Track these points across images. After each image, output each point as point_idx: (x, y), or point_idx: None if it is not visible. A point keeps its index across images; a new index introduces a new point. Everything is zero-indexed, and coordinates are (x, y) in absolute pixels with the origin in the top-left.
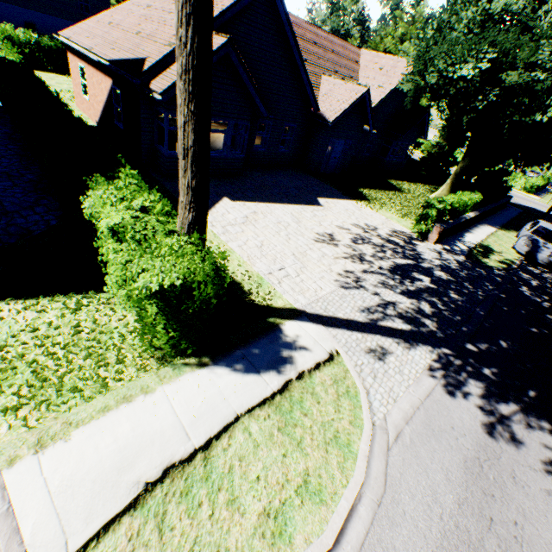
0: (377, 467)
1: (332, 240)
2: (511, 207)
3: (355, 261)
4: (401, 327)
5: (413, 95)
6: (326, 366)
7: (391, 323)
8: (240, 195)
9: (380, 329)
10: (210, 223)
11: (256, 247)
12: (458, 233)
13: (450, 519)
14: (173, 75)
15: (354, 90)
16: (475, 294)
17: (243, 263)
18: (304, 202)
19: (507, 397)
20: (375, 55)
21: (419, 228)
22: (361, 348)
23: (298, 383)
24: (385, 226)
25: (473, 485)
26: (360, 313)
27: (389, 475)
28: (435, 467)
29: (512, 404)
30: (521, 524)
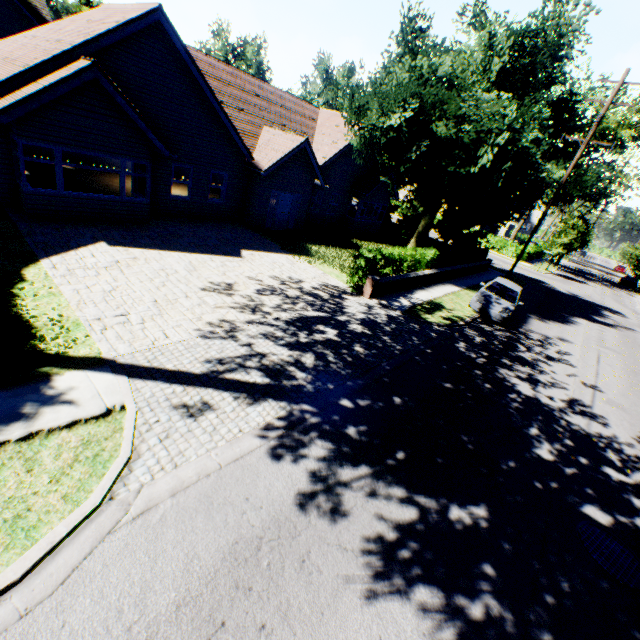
0: (68, 558)
1: (228, 289)
2: (493, 271)
3: (245, 311)
4: (255, 380)
5: (361, 149)
6: (88, 425)
7: (243, 375)
8: (128, 241)
9: (221, 381)
10: (51, 265)
11: (103, 291)
12: (409, 290)
13: (146, 630)
14: (19, 96)
15: (293, 140)
16: (392, 348)
17: (64, 307)
18: (220, 252)
19: (362, 459)
20: (333, 114)
21: (352, 282)
22: (171, 404)
23: (17, 445)
24: (317, 280)
25: (226, 575)
26: (204, 364)
27: (81, 569)
28: (176, 554)
29: (365, 467)
30: (272, 629)
